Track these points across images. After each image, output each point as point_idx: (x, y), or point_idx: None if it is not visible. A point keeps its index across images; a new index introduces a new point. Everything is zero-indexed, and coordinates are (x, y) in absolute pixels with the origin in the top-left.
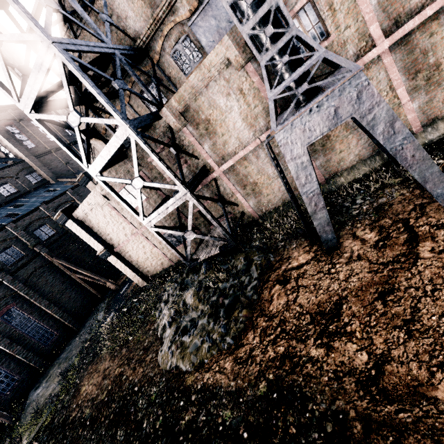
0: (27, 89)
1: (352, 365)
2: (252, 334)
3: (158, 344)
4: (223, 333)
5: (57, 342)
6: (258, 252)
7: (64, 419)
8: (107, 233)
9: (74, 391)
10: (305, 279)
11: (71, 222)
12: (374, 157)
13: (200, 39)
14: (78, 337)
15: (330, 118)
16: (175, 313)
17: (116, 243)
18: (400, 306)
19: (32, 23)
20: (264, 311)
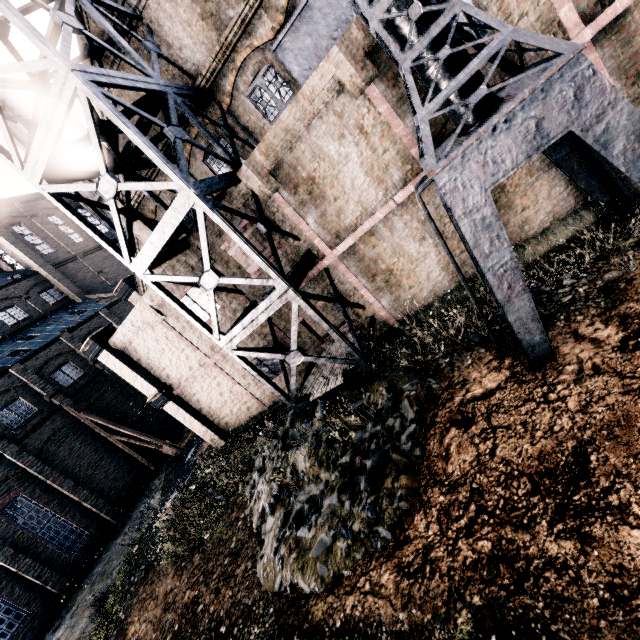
0: (35, 148)
1: None
2: (422, 519)
3: (255, 544)
4: (370, 520)
5: (88, 547)
6: (409, 377)
7: None
8: (162, 367)
9: (116, 634)
10: (504, 415)
11: (106, 354)
12: (579, 213)
13: (290, 68)
14: (120, 537)
15: (529, 138)
16: (279, 488)
17: (177, 381)
18: None
19: (41, 44)
20: (438, 475)
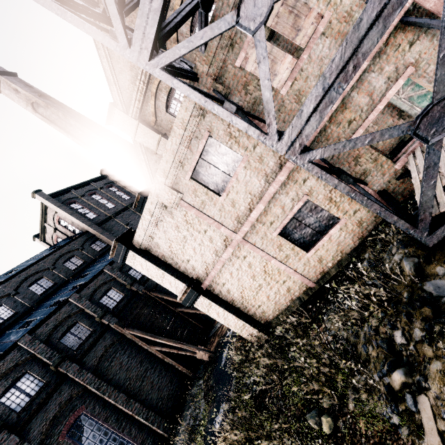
0: None
1: None
2: None
3: None
4: None
5: None
6: None
7: None
8: (187, 259)
9: None
10: None
11: (132, 255)
12: None
13: None
14: None
15: None
16: None
17: (203, 273)
18: None
19: None
20: None
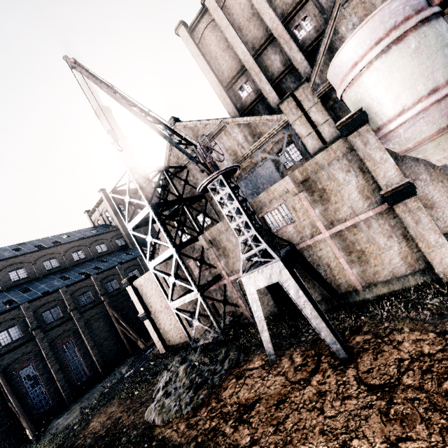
0: (133, 221)
1: (240, 442)
2: (204, 409)
3: (150, 401)
4: (188, 402)
5: (86, 382)
6: (235, 350)
7: (71, 444)
8: (150, 301)
9: (85, 424)
10: (250, 379)
11: (130, 287)
12: (332, 299)
13: None
14: (102, 383)
15: (268, 278)
16: (168, 379)
17: (154, 310)
18: (281, 413)
19: (145, 199)
20: (219, 395)
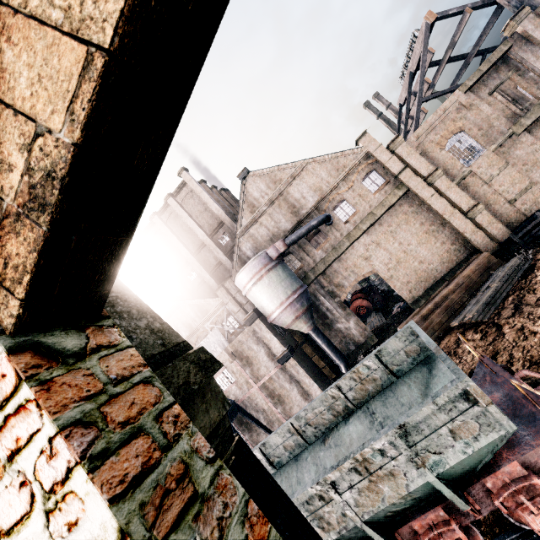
0: None
1: None
2: None
3: None
4: None
5: None
6: None
7: None
8: None
9: None
10: None
11: None
12: None
13: None
14: None
15: None
16: None
17: None
18: None
19: None
20: None
